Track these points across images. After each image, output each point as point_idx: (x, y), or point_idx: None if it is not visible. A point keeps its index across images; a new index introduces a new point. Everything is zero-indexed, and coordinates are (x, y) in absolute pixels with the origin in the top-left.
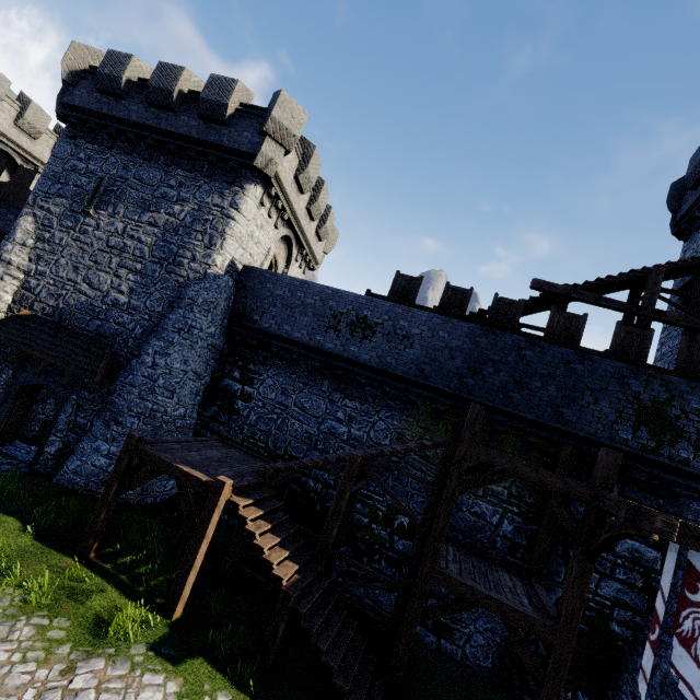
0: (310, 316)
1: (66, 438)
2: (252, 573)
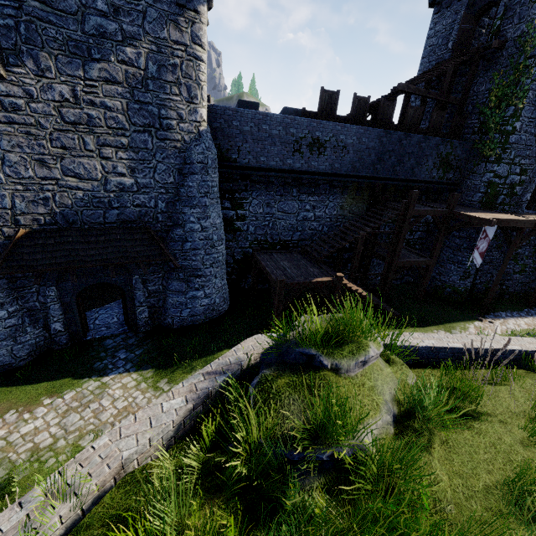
0: (278, 146)
1: (147, 303)
2: (324, 300)
